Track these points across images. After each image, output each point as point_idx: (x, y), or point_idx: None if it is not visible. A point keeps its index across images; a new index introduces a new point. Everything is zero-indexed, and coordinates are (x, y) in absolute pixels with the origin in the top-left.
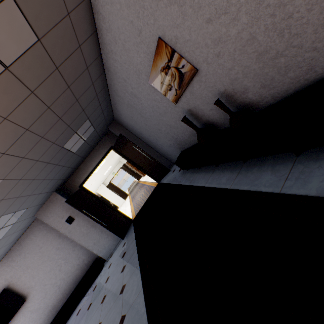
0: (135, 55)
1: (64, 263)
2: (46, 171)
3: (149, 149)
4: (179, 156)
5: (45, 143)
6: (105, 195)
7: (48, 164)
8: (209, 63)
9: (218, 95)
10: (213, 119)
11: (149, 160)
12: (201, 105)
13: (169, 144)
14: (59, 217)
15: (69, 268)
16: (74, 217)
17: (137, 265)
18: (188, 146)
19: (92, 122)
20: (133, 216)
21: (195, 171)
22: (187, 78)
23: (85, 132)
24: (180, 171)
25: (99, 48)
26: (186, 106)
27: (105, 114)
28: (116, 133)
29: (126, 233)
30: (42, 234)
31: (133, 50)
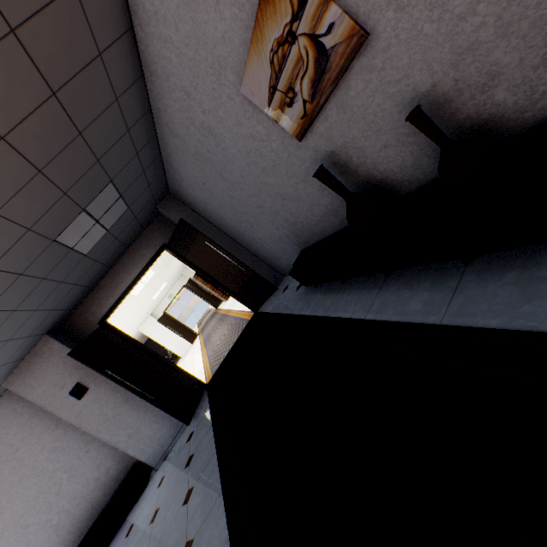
0: (212, 17)
1: (67, 478)
2: (19, 292)
3: (237, 249)
4: (298, 259)
5: (6, 228)
6: (156, 336)
7: (21, 278)
8: (405, 4)
9: (410, 104)
10: (386, 170)
11: (238, 269)
12: (362, 136)
13: (279, 236)
14: (57, 387)
15: (77, 487)
16: (88, 386)
17: (218, 493)
18: (317, 239)
19: (122, 192)
20: (207, 376)
21: (335, 288)
22: (336, 63)
23: (108, 212)
24: (301, 290)
25: (127, 10)
26: (323, 145)
27: (148, 176)
28: (172, 219)
29: (195, 412)
30: (19, 422)
31: (206, 2)
